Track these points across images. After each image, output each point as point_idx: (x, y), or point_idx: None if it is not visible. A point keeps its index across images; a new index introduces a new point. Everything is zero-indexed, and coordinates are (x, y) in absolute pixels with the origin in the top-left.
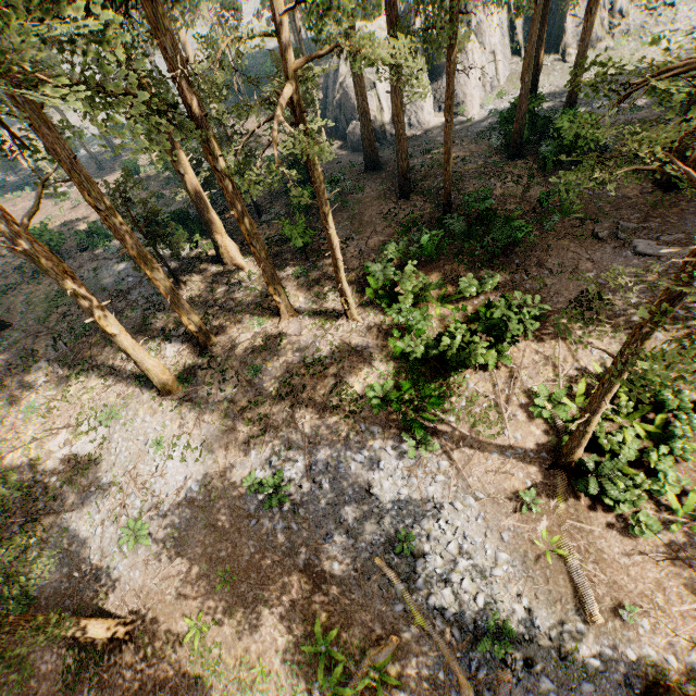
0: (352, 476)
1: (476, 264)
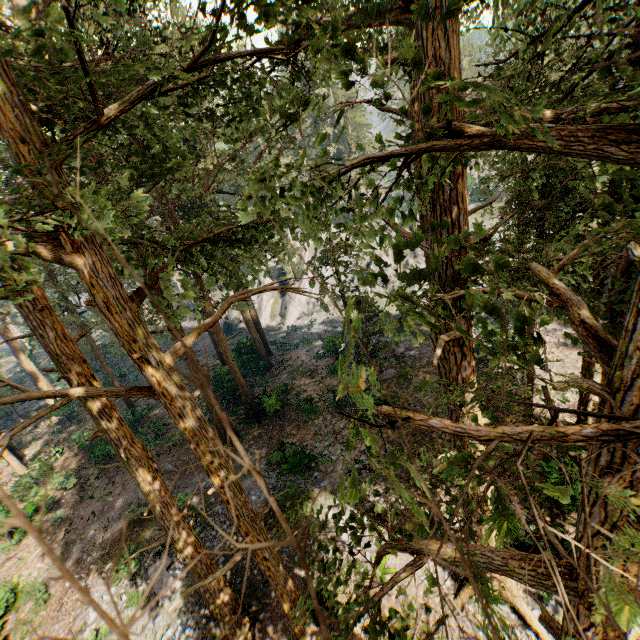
0: None
1: (101, 462)
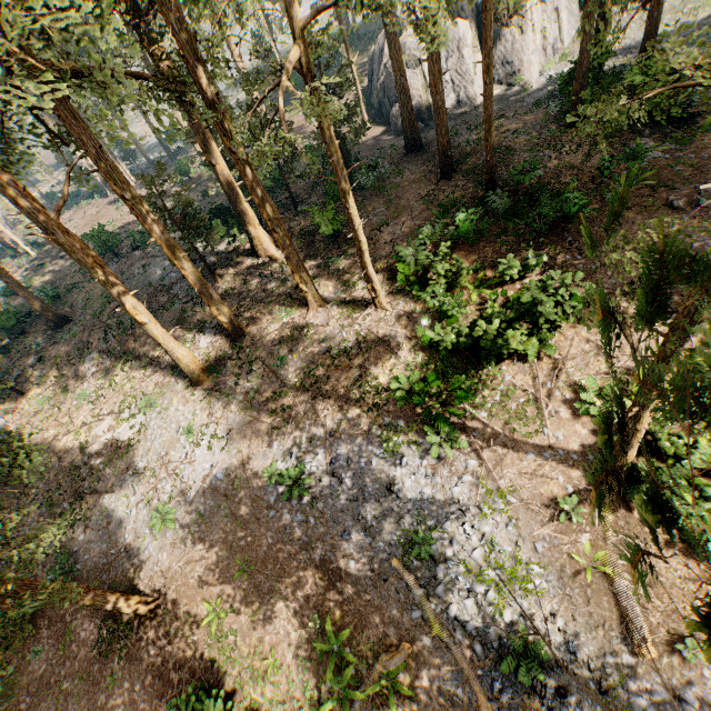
0: (373, 472)
1: (521, 245)
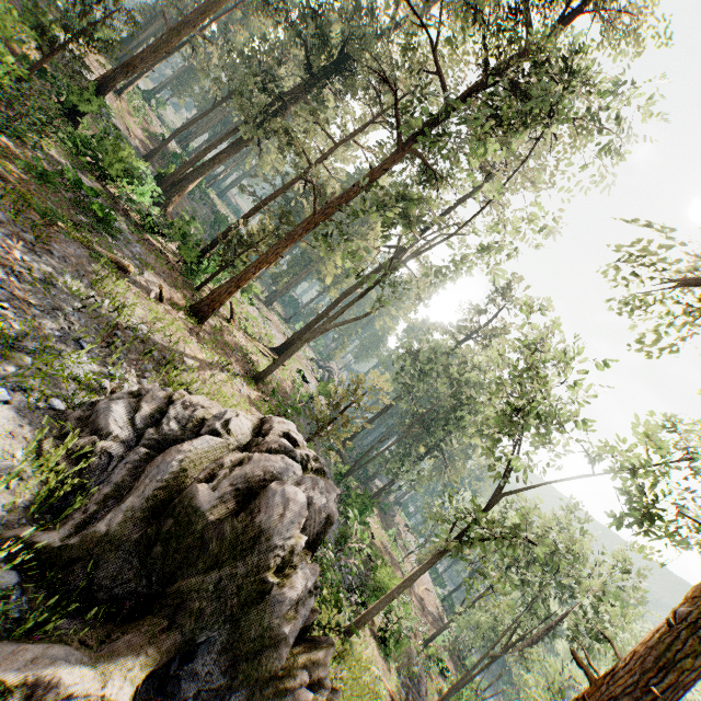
0: None
1: None
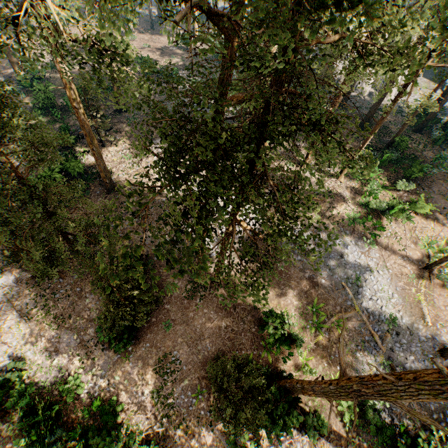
0: (334, 248)
1: (399, 176)
